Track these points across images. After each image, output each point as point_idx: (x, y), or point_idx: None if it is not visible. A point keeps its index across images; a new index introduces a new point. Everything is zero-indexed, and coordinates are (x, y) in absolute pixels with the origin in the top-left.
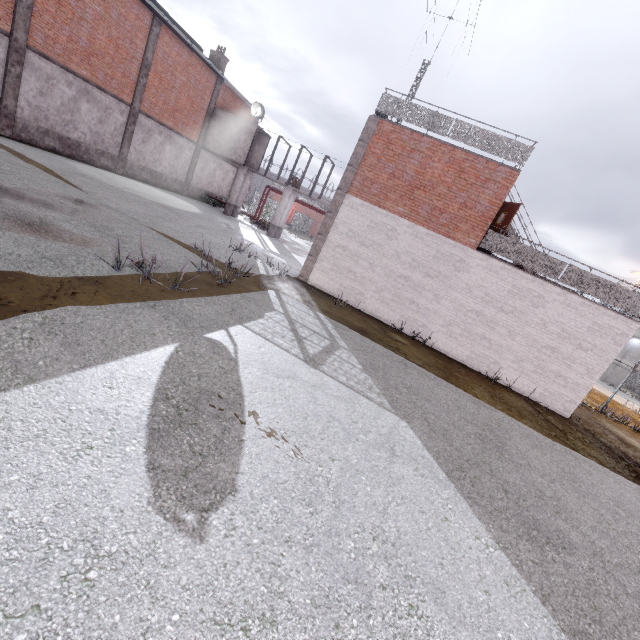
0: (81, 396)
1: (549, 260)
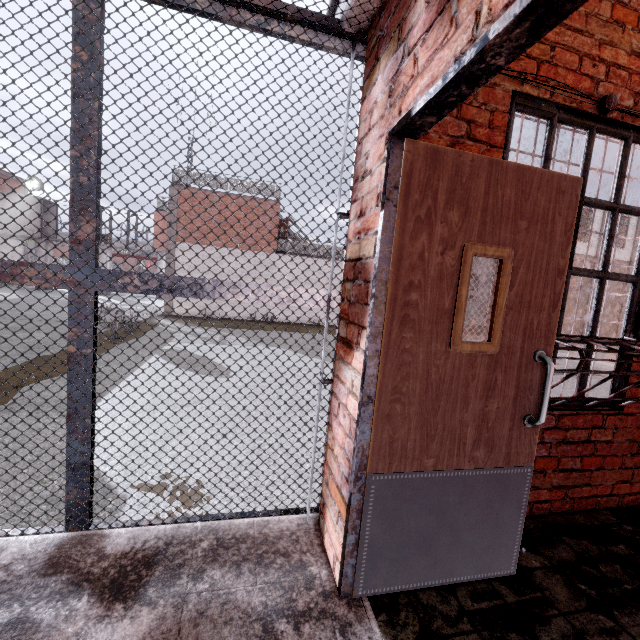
0: (153, 370)
1: (316, 246)
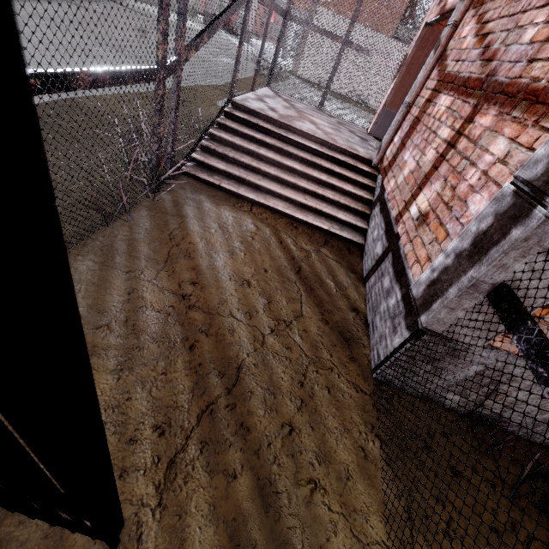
0: None
1: None
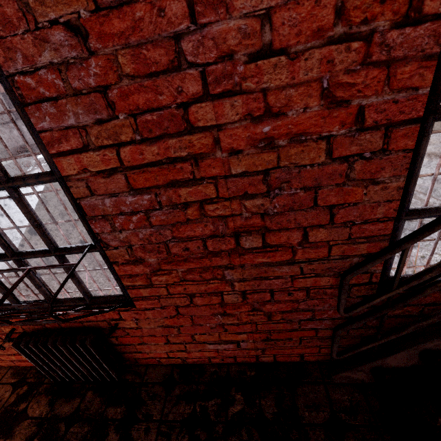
0: None
1: None
